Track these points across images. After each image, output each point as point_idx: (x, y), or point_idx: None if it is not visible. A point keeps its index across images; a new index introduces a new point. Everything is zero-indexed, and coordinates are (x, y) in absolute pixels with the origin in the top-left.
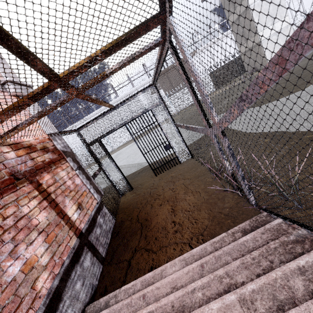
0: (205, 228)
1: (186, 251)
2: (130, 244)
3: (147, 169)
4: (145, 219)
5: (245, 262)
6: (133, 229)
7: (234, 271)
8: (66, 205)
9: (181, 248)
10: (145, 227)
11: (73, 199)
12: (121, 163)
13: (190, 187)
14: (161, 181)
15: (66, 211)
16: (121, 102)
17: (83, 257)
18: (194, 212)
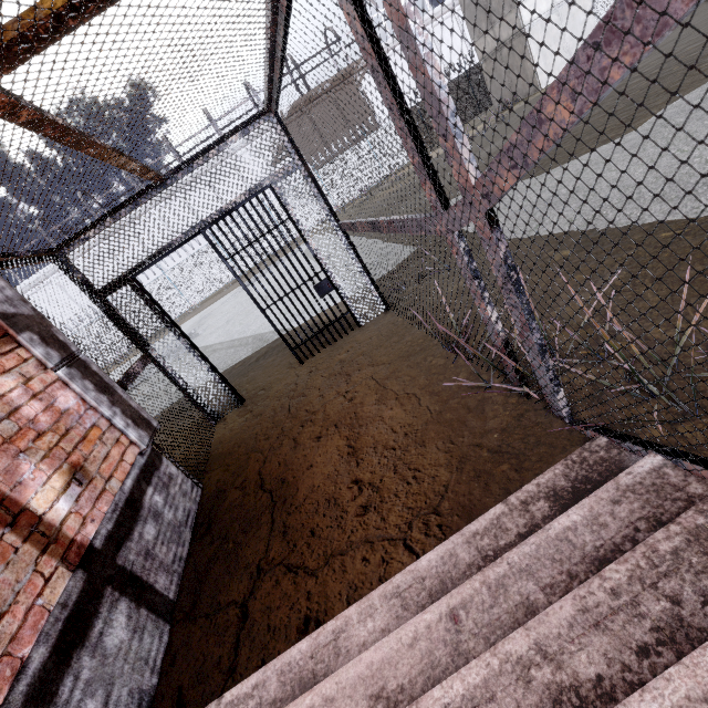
0: (444, 493)
1: (398, 564)
2: (243, 554)
3: (278, 348)
4: (279, 480)
5: (592, 606)
6: (249, 510)
7: (564, 638)
8: (25, 479)
9: (383, 556)
10: (282, 502)
11: (50, 457)
12: (212, 338)
13: (391, 385)
14: (314, 375)
15: (26, 499)
16: (182, 165)
17: (103, 623)
18: (408, 449)
